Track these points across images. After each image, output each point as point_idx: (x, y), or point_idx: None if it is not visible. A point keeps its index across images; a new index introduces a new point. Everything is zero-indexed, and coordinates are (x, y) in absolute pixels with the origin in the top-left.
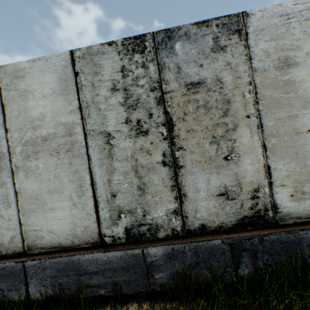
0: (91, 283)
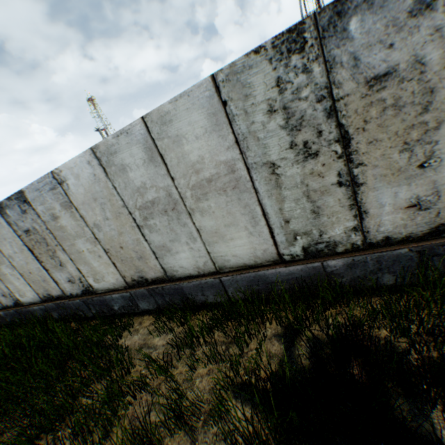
0: None
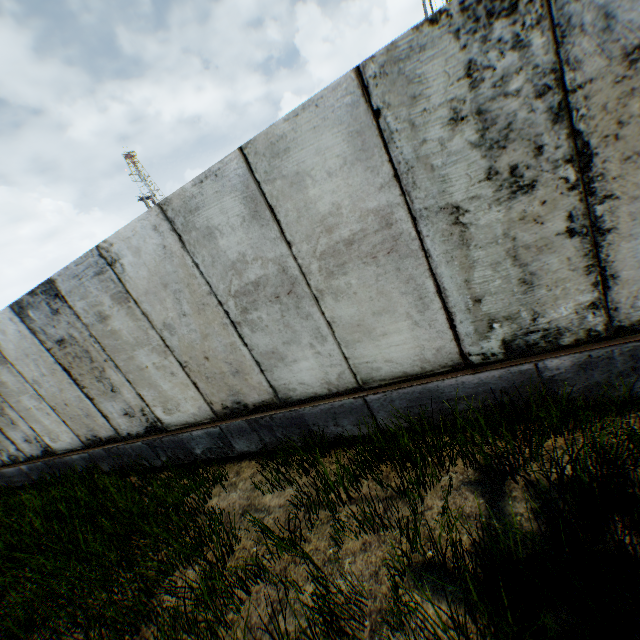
0: (17, 481)
